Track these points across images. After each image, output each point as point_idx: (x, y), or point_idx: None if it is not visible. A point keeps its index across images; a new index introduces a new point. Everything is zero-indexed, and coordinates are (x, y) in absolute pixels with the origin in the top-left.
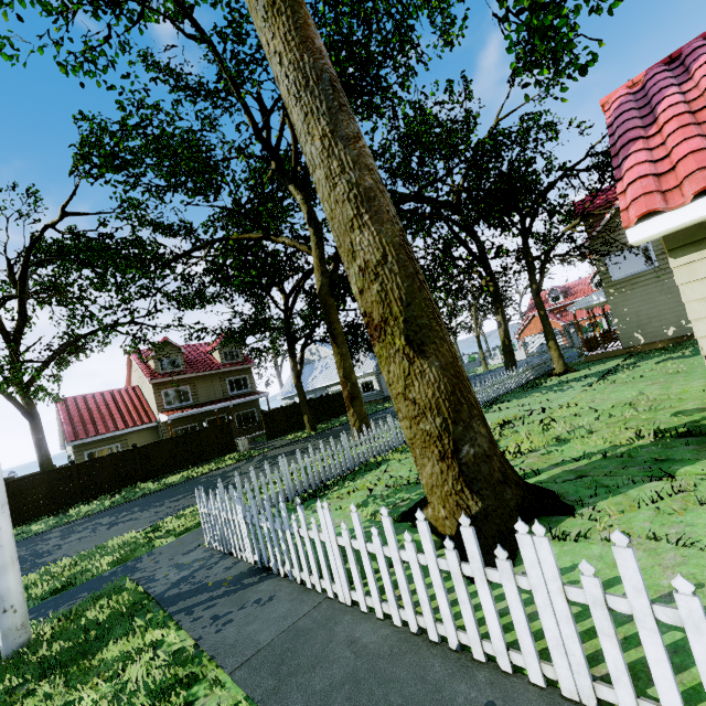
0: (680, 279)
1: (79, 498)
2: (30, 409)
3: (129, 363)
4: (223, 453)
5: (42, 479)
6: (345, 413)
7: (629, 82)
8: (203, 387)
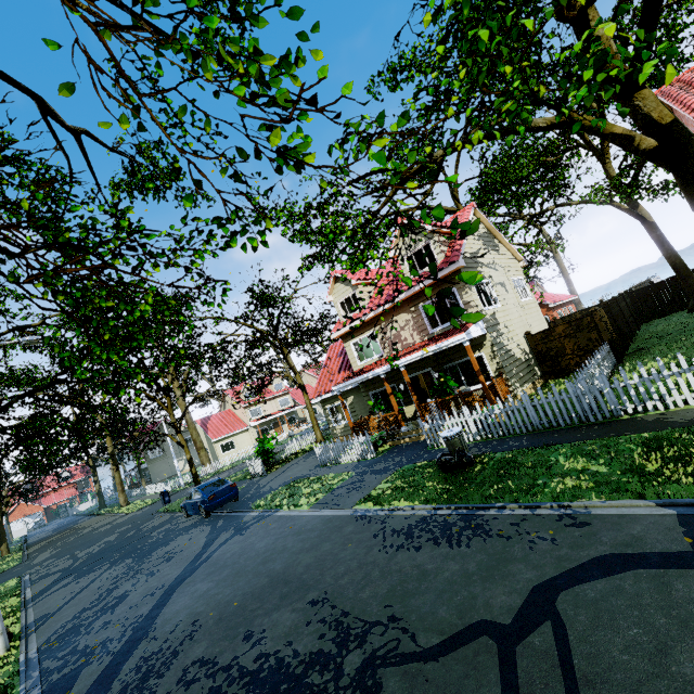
0: (216, 446)
1: None
2: None
3: None
4: None
5: None
6: None
7: (199, 419)
8: None
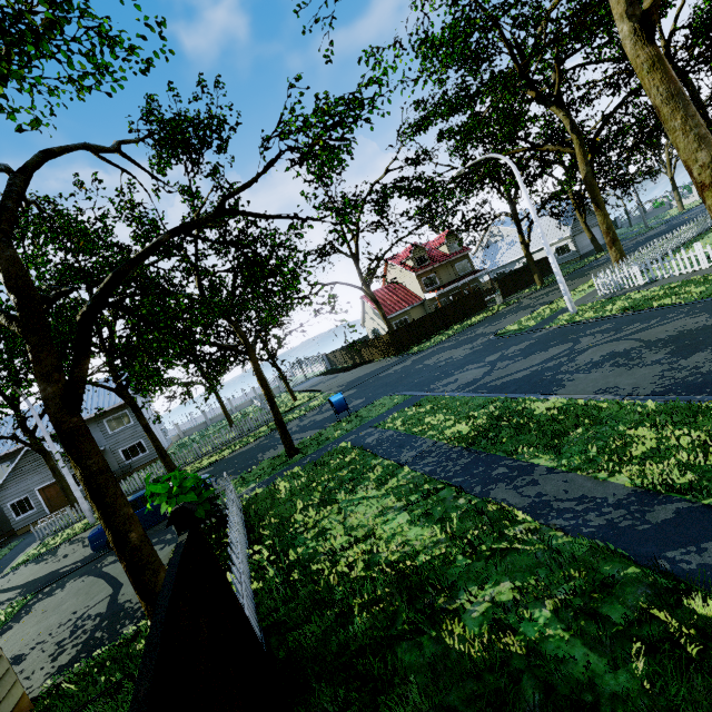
0: None
1: (421, 338)
2: (374, 298)
3: (385, 268)
4: (480, 310)
5: (404, 329)
6: (551, 273)
7: None
8: (443, 273)
